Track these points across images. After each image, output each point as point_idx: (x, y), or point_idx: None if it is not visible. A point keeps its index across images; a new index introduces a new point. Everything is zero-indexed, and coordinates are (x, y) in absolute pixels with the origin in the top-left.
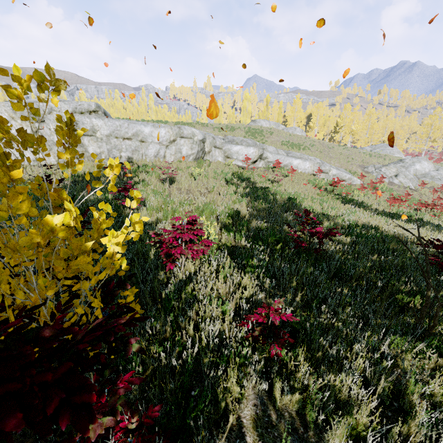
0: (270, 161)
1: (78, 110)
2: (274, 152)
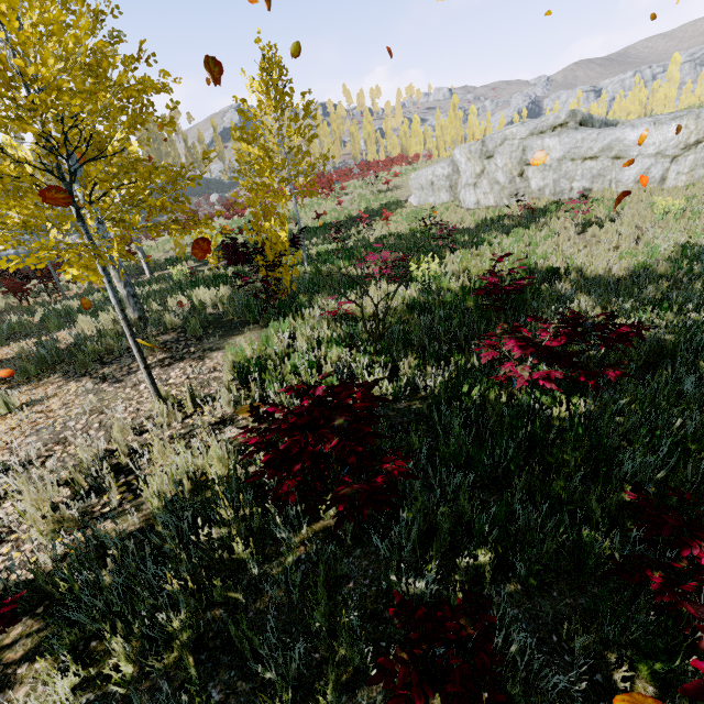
0: None
1: (537, 130)
2: None
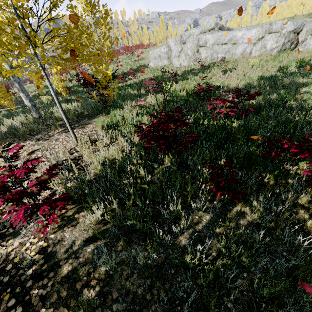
0: None
1: (203, 31)
2: None
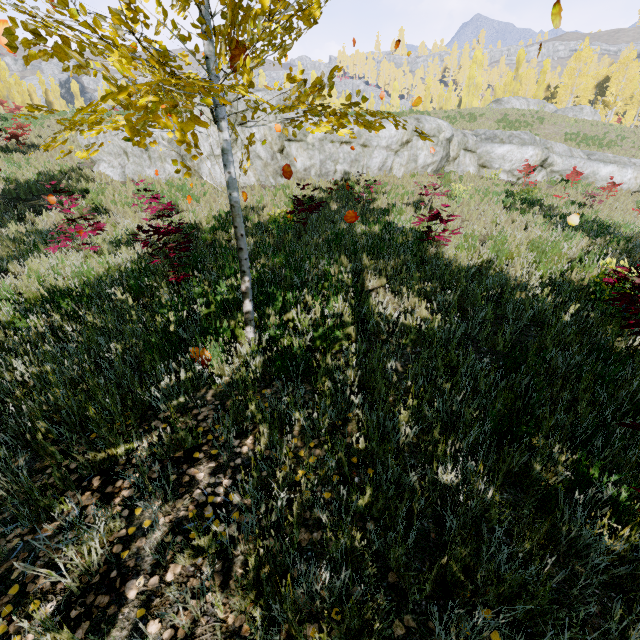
0: (555, 171)
1: (282, 102)
2: (565, 154)
